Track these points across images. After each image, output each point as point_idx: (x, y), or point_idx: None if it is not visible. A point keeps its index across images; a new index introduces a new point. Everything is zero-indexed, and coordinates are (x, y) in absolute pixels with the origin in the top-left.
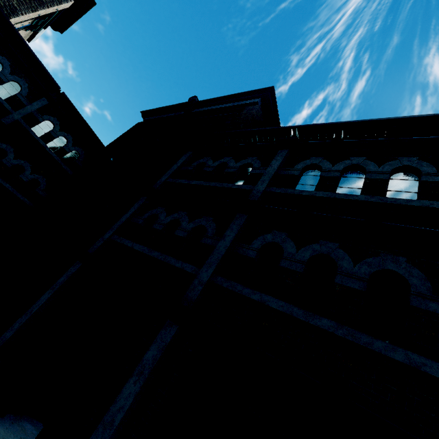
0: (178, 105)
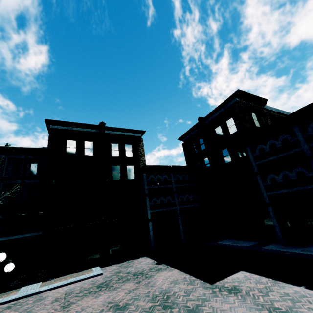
0: (194, 126)
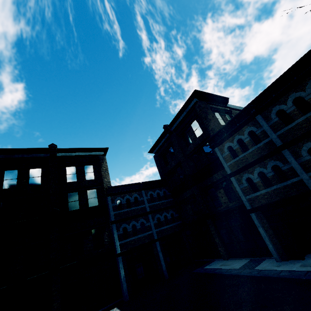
0: (161, 135)
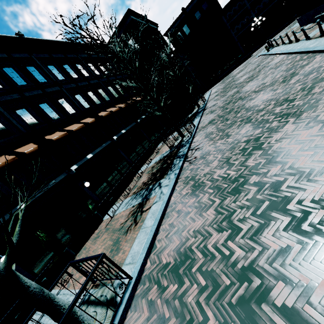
0: (178, 17)
